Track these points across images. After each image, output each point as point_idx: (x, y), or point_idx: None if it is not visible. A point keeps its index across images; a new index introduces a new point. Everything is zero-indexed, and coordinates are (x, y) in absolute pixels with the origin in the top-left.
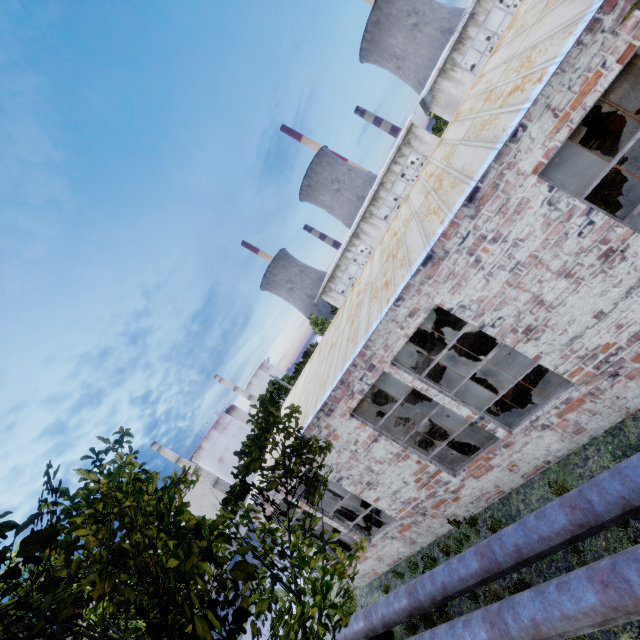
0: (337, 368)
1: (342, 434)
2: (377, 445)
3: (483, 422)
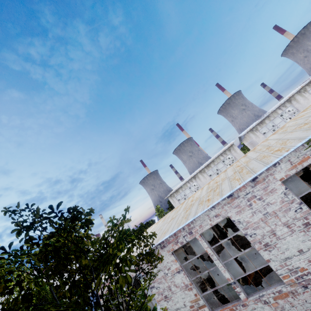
0: (174, 227)
1: (164, 261)
2: (178, 275)
3: (235, 285)
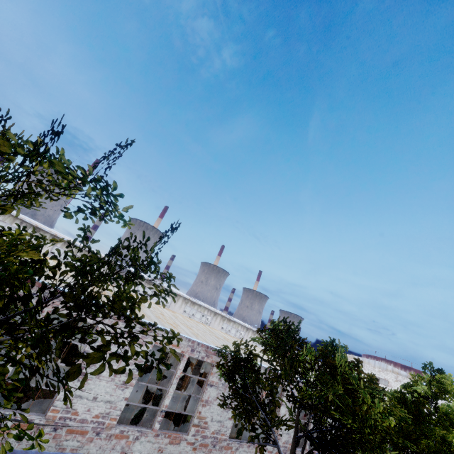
0: None
1: None
2: None
3: None
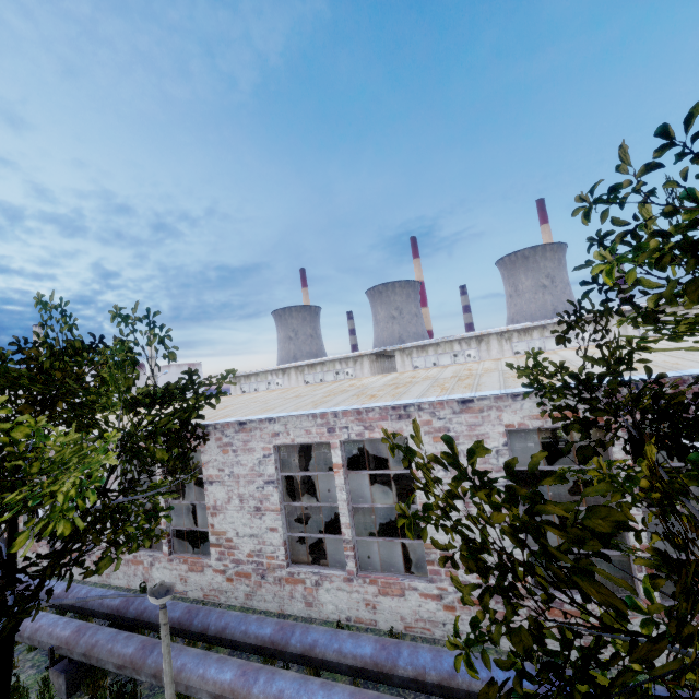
0: None
1: None
2: None
3: None
